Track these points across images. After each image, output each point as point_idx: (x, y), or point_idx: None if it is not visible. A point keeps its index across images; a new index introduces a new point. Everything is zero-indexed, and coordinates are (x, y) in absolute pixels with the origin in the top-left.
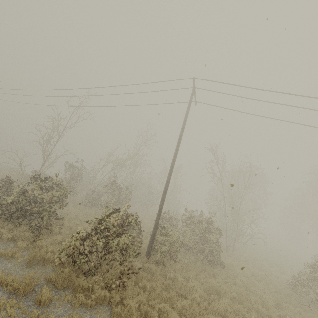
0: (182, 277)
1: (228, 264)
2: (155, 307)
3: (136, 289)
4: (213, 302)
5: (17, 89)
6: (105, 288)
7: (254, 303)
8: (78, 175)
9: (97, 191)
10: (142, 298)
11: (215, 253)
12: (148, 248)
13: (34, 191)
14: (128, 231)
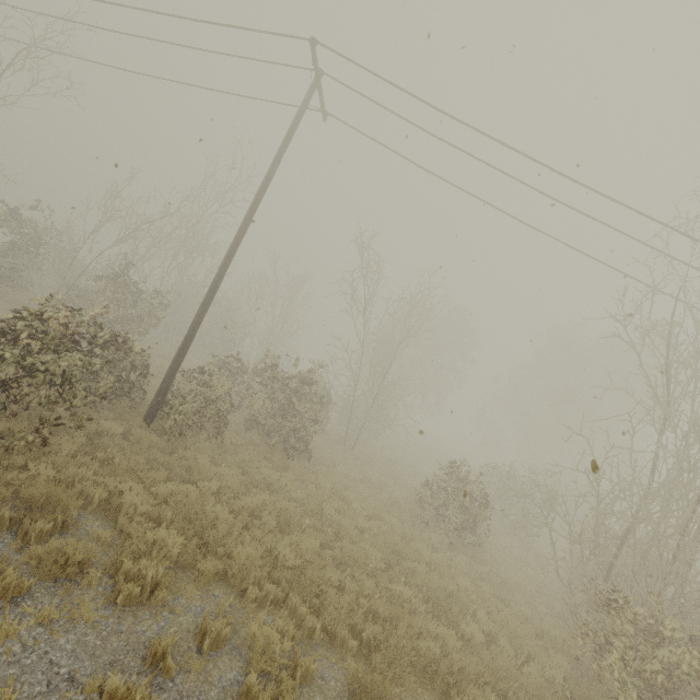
0: (213, 461)
1: (328, 459)
2: (109, 486)
3: (81, 459)
4: (244, 496)
5: None
6: (1, 447)
7: (326, 506)
8: (32, 242)
9: (80, 287)
10: (87, 472)
11: (301, 435)
12: (152, 405)
13: None
14: (110, 365)
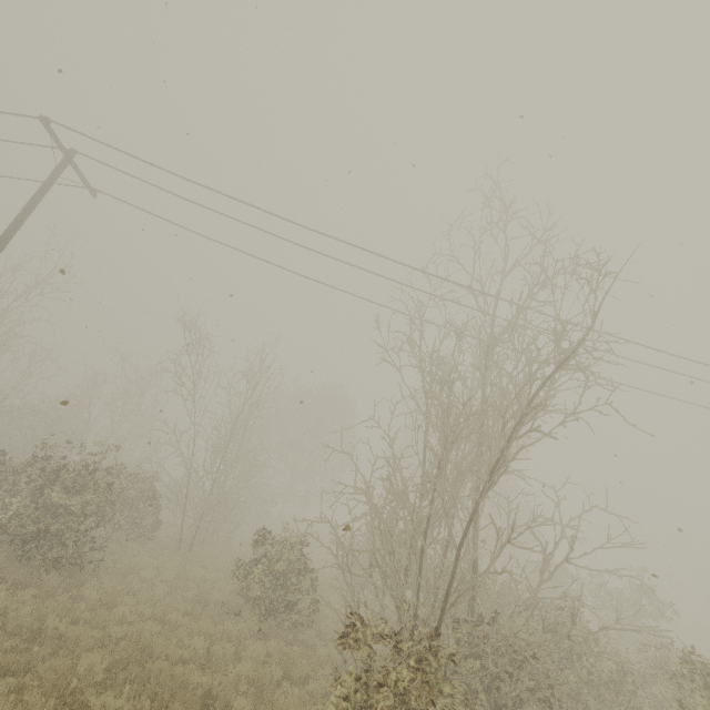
0: None
1: (125, 565)
2: None
3: None
4: None
5: None
6: None
7: (51, 618)
8: None
9: None
10: None
11: (67, 536)
12: None
13: None
14: None
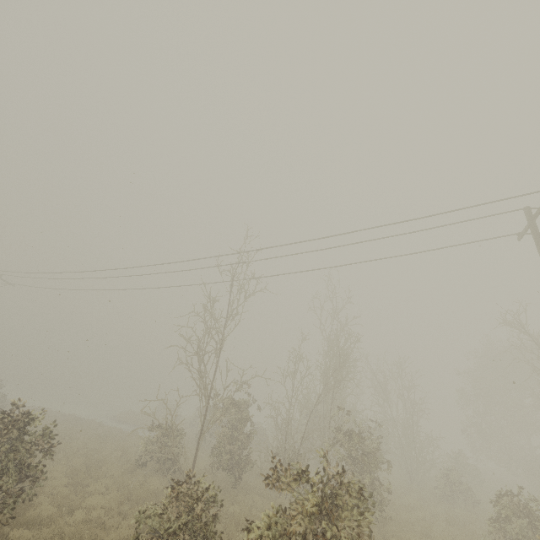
0: None
1: None
2: None
3: None
4: None
5: (127, 267)
6: None
7: None
8: (246, 420)
9: (304, 453)
10: None
11: None
12: None
13: (340, 533)
14: None
